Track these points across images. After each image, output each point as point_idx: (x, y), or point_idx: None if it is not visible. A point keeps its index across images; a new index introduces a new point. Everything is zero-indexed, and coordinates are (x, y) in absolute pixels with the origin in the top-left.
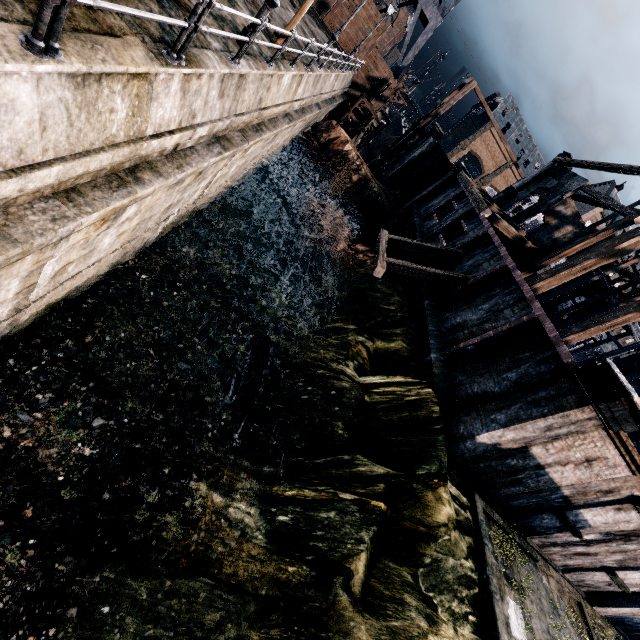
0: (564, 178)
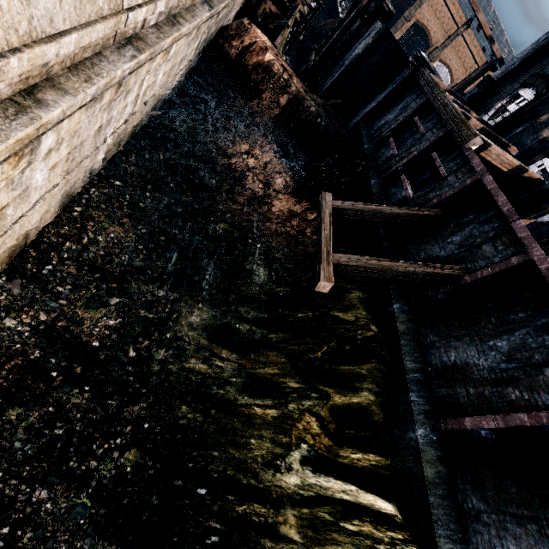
0: None
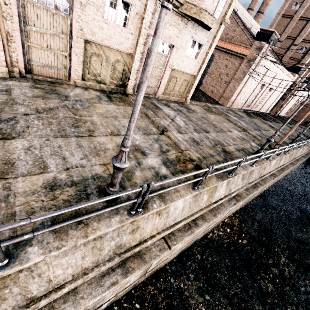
0: None
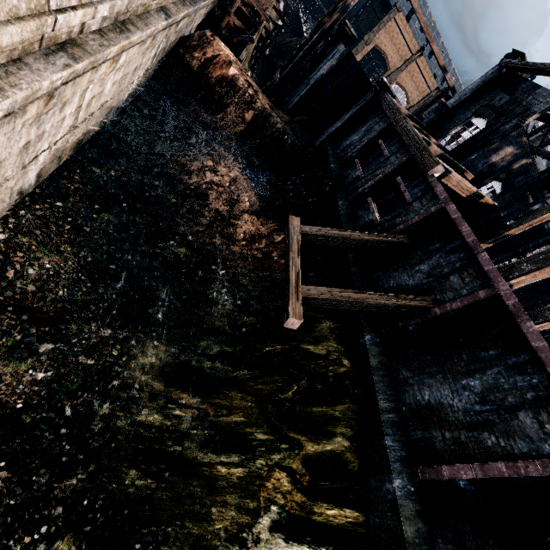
0: (520, 91)
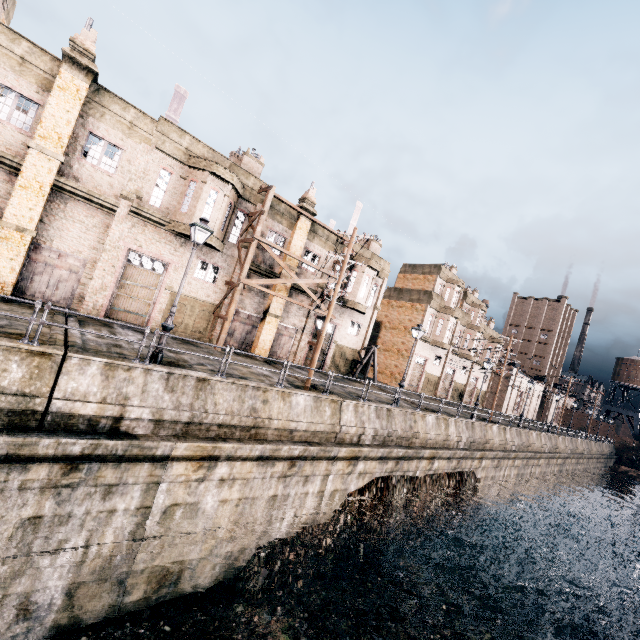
0: None
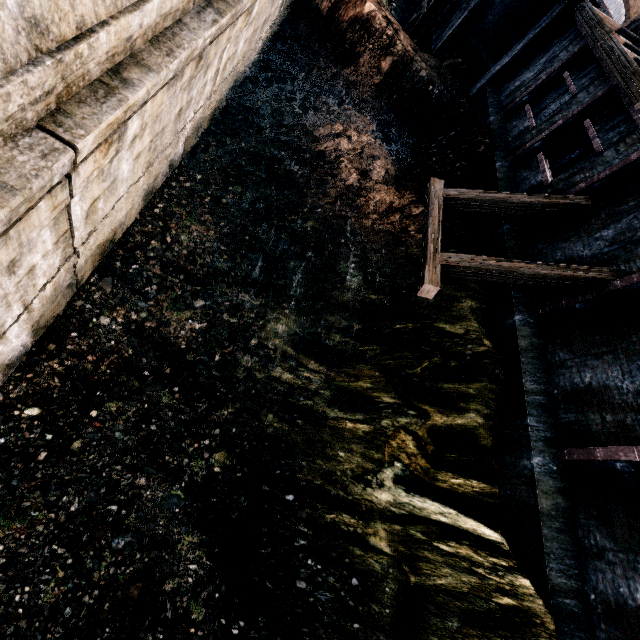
0: None
